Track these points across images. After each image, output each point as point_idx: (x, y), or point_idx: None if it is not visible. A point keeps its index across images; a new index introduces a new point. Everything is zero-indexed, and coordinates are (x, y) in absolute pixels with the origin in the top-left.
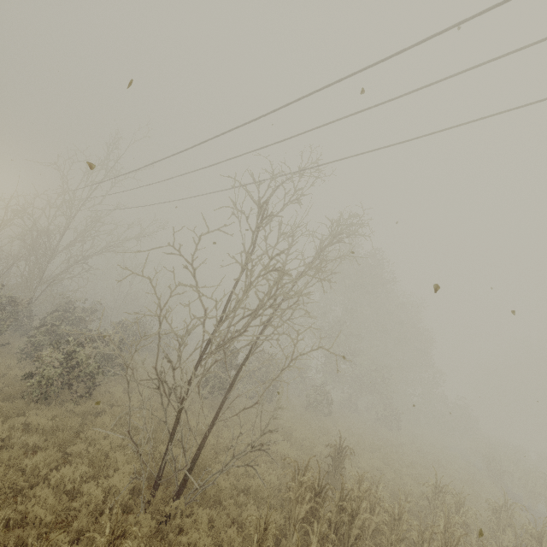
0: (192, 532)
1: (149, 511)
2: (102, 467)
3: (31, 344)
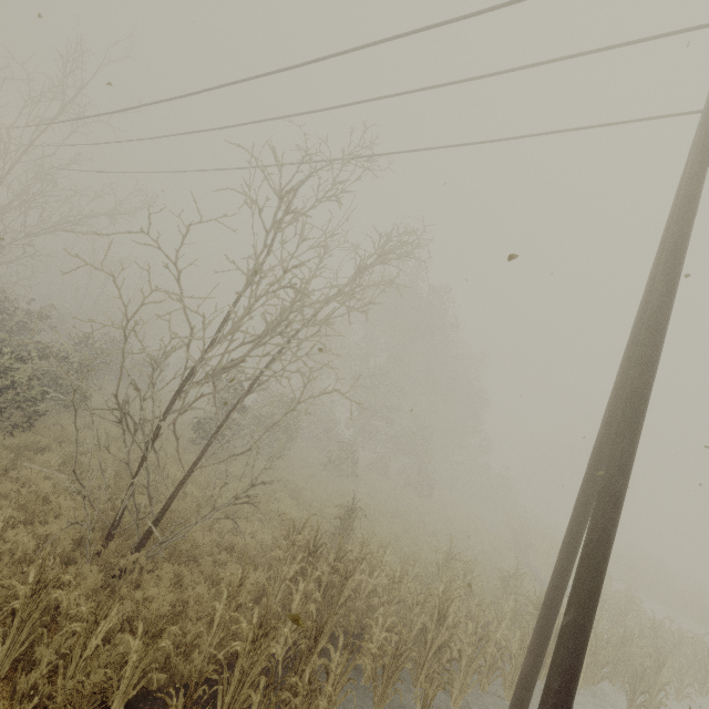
0: (151, 587)
1: (99, 564)
2: (37, 512)
3: None
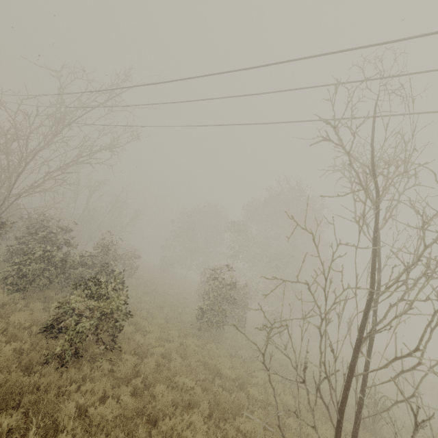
0: None
1: None
2: None
3: (16, 271)
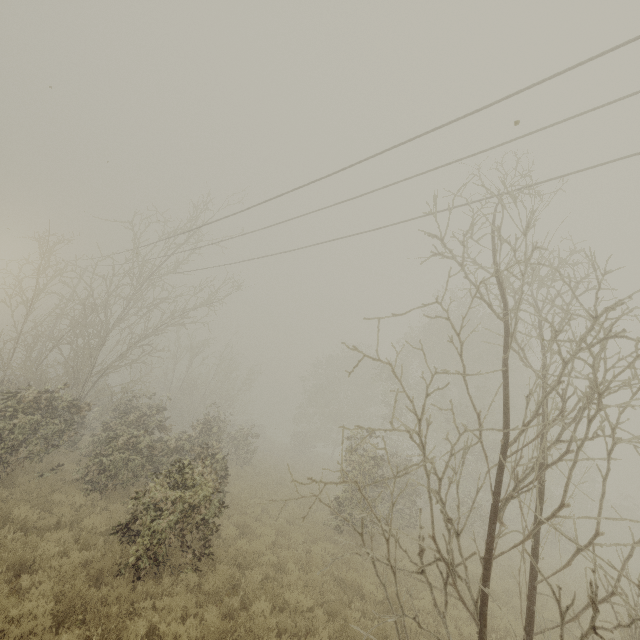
0: None
1: None
2: None
3: (96, 465)
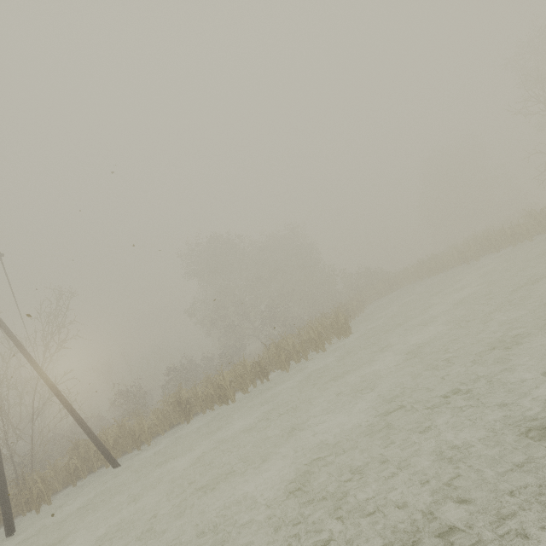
0: None
1: None
2: None
3: None
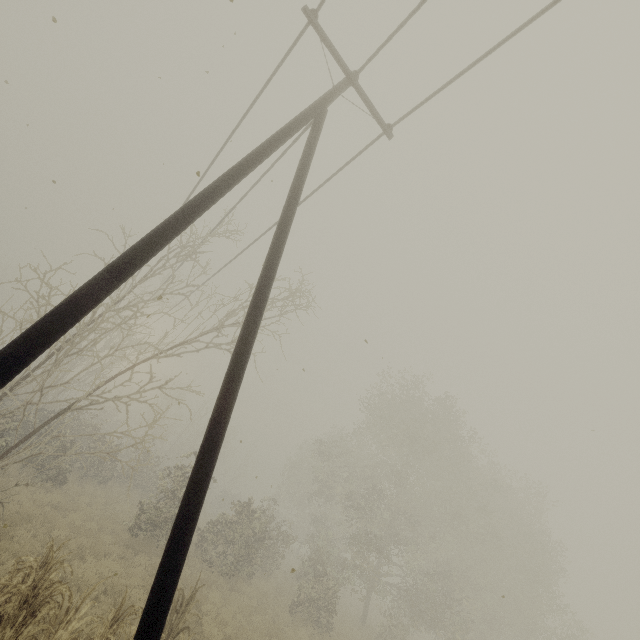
0: None
1: None
2: None
3: None
